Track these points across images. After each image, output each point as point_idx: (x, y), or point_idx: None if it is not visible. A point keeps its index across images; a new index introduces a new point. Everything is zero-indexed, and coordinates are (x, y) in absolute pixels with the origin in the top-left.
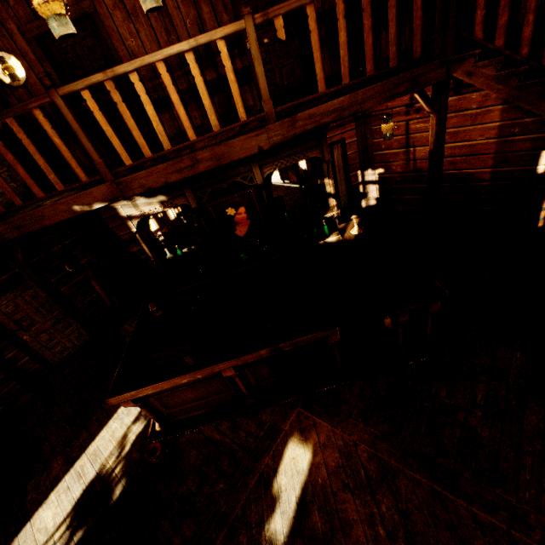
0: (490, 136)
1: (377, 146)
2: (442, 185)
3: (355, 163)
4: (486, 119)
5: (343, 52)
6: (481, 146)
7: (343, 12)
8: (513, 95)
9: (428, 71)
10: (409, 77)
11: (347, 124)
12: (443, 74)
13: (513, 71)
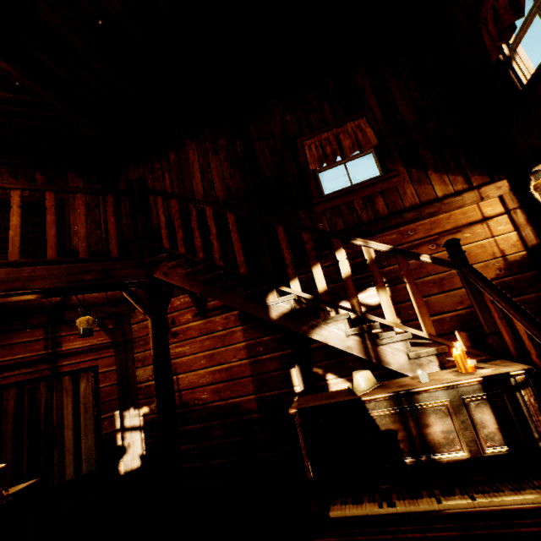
0: (242, 356)
1: (141, 377)
2: (213, 422)
3: (112, 400)
4: (234, 339)
5: (15, 233)
6: (238, 368)
7: (20, 203)
8: (204, 289)
9: (124, 268)
10: (100, 268)
11: (105, 350)
12: (143, 273)
13: (195, 269)
